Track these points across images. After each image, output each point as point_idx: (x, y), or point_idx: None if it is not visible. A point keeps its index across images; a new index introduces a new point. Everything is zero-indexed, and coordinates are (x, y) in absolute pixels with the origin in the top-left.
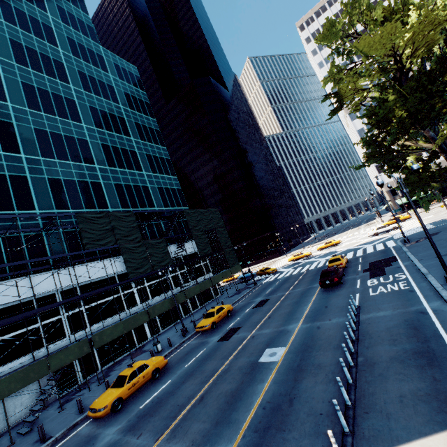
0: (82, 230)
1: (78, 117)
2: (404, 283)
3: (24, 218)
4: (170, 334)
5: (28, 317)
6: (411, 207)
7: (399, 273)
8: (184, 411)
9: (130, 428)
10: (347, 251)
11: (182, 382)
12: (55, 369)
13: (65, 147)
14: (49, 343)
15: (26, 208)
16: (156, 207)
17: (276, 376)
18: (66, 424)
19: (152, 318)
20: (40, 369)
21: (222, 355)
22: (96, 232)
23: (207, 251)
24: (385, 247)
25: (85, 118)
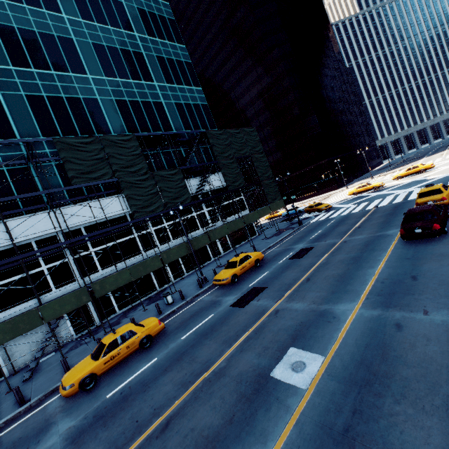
0: (65, 160)
1: (55, 4)
2: None
3: (3, 148)
4: (191, 279)
5: (28, 261)
6: None
7: None
8: (134, 442)
9: (75, 436)
10: (447, 178)
11: (164, 369)
12: (49, 319)
13: (42, 51)
14: (58, 287)
15: (3, 136)
16: (174, 130)
17: (292, 441)
18: (49, 386)
19: (175, 261)
20: (31, 320)
21: (227, 334)
22: (85, 163)
23: (238, 184)
24: None
25: (65, 5)
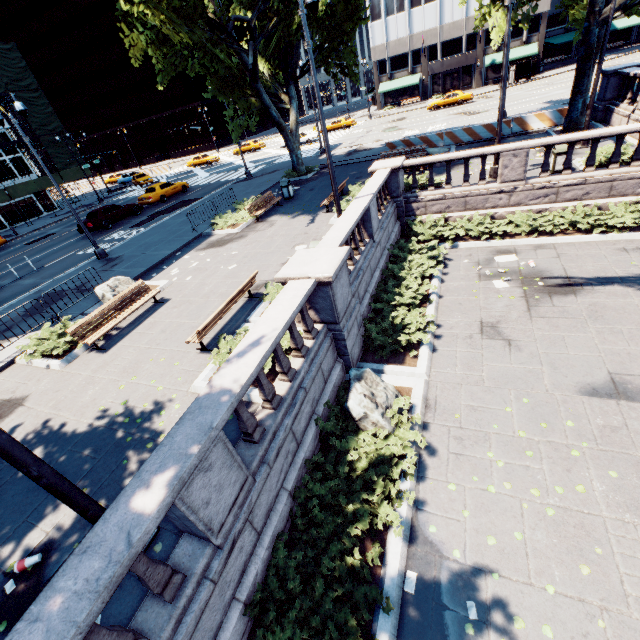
0: None
1: None
2: (113, 244)
3: None
4: None
5: None
6: (396, 100)
7: (143, 228)
8: None
9: None
10: (232, 168)
11: None
12: None
13: None
14: None
15: None
16: None
17: None
18: None
19: None
20: None
21: None
22: None
23: None
24: (238, 177)
25: None
